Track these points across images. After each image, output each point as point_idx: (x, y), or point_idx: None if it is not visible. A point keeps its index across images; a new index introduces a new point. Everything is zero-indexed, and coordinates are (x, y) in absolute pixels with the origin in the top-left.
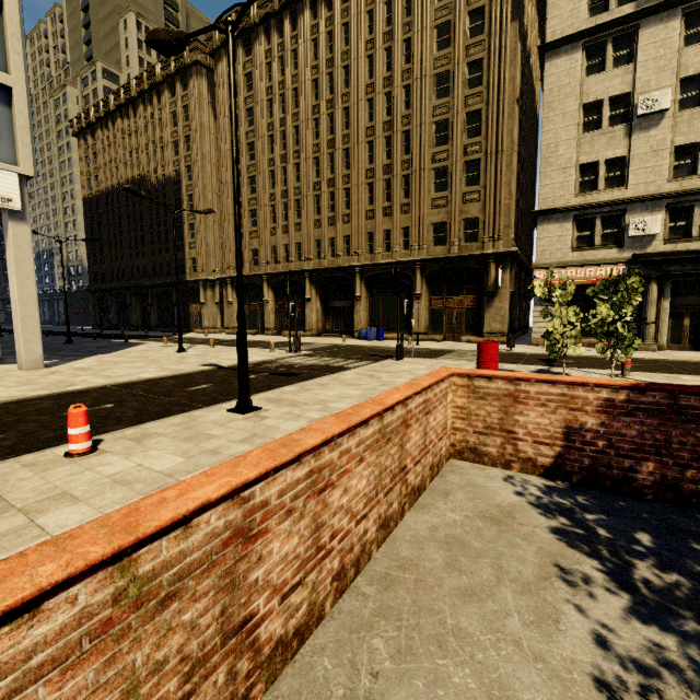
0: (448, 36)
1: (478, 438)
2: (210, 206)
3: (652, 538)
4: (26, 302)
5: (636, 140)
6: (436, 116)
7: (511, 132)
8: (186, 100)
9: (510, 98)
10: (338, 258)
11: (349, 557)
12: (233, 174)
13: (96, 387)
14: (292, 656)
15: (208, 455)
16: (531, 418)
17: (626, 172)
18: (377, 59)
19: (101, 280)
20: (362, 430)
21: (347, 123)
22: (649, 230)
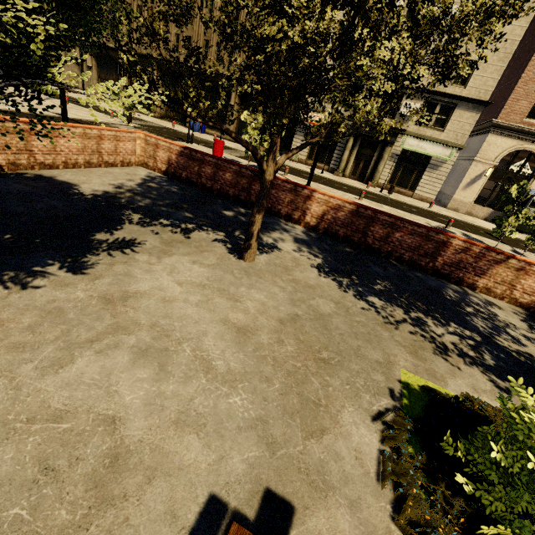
0: None
1: (147, 159)
2: None
3: (166, 184)
4: None
5: None
6: None
7: None
8: None
9: None
10: (180, 55)
11: (70, 161)
12: None
13: None
14: (48, 169)
15: None
16: (161, 154)
17: None
18: None
19: None
20: (74, 129)
21: None
22: None
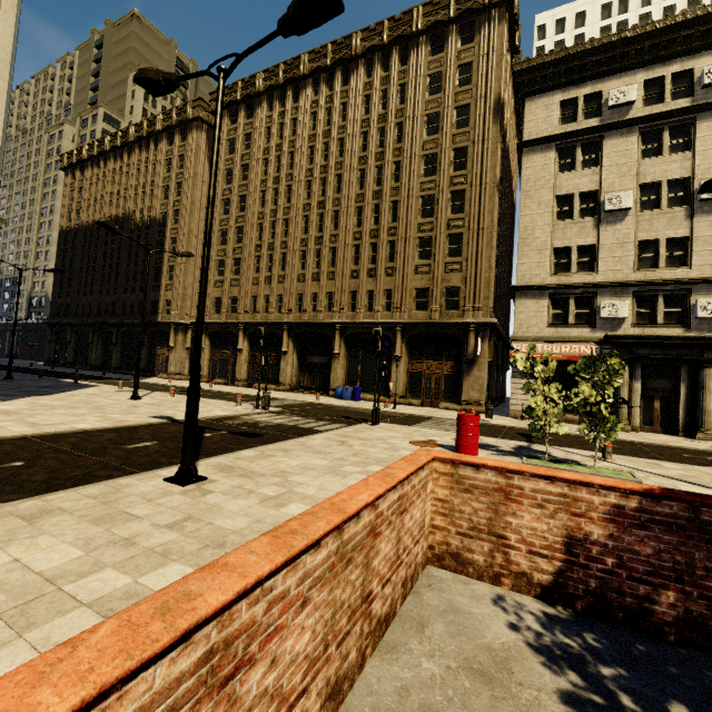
0: (437, 125)
1: (462, 540)
2: (193, 250)
3: None
4: None
5: (603, 232)
6: (423, 191)
7: (491, 213)
8: (183, 150)
9: (491, 183)
10: (319, 313)
11: None
12: (207, 214)
13: (13, 437)
14: None
15: (117, 547)
16: (525, 521)
17: (596, 259)
18: (371, 136)
19: (63, 314)
20: (310, 556)
21: (338, 187)
22: (618, 313)
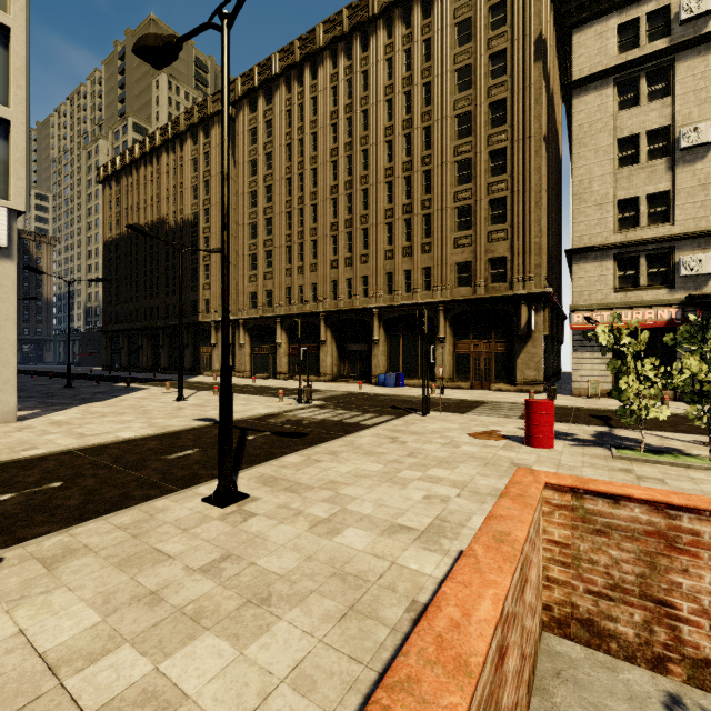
0: (469, 79)
1: (596, 602)
2: None
3: None
4: (3, 346)
5: (680, 174)
6: (458, 155)
7: (539, 169)
8: (207, 147)
9: (536, 136)
10: (355, 299)
11: None
12: (222, 192)
13: (58, 452)
14: None
15: (141, 607)
16: (706, 583)
17: (671, 207)
18: (397, 103)
19: (114, 321)
20: None
21: (365, 164)
22: (704, 268)
